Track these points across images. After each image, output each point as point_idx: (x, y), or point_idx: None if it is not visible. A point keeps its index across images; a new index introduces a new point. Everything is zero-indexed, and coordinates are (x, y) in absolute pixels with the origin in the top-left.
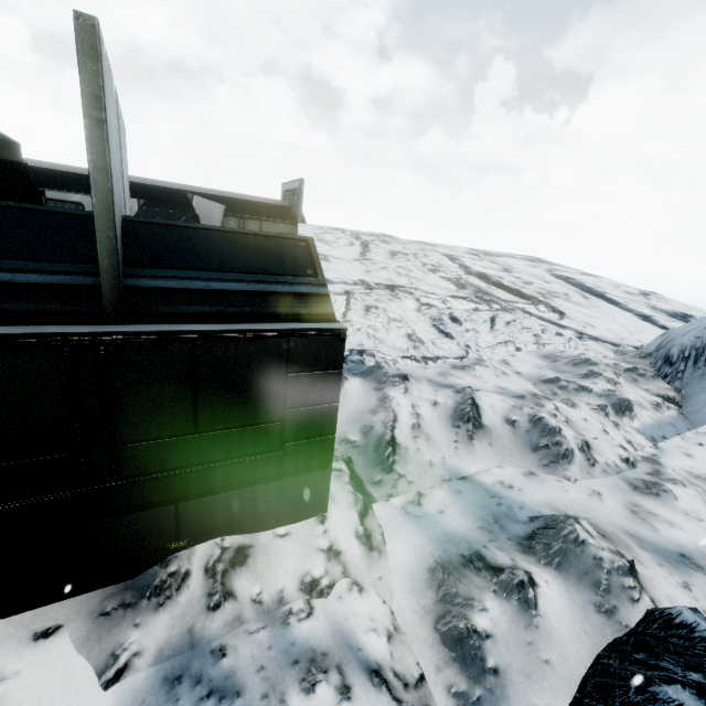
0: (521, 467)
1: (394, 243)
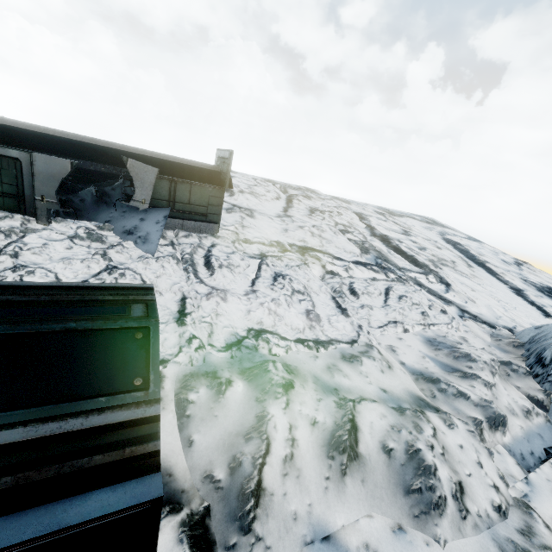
0: (390, 516)
1: (315, 198)
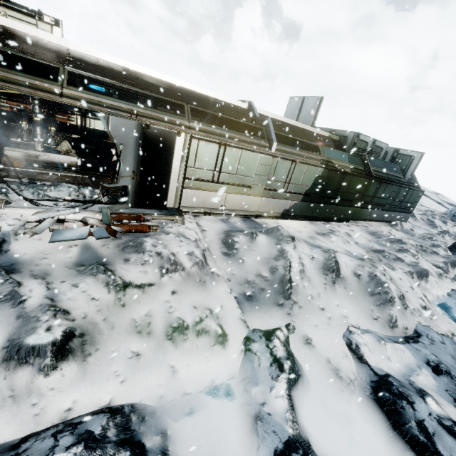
0: (427, 227)
1: None
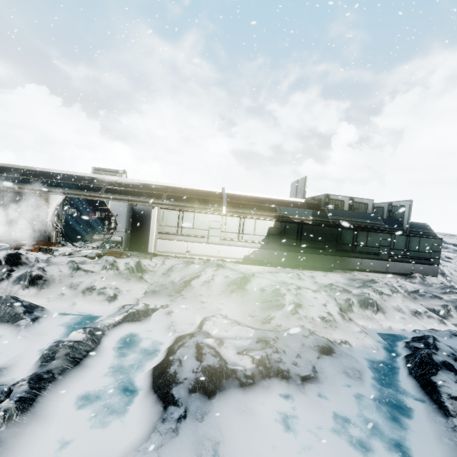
0: None
1: None
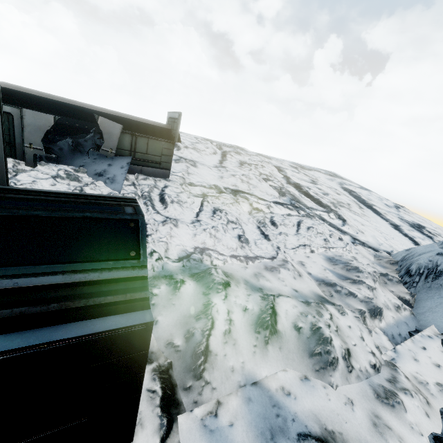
0: (299, 370)
1: (243, 154)
